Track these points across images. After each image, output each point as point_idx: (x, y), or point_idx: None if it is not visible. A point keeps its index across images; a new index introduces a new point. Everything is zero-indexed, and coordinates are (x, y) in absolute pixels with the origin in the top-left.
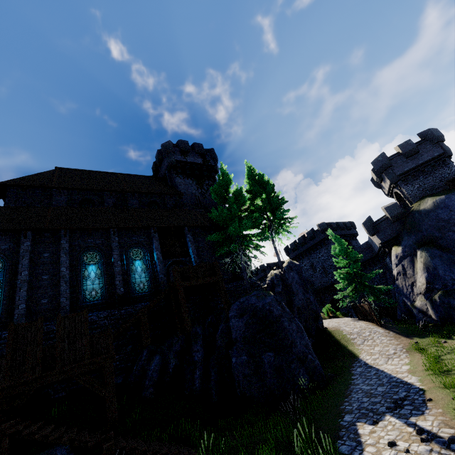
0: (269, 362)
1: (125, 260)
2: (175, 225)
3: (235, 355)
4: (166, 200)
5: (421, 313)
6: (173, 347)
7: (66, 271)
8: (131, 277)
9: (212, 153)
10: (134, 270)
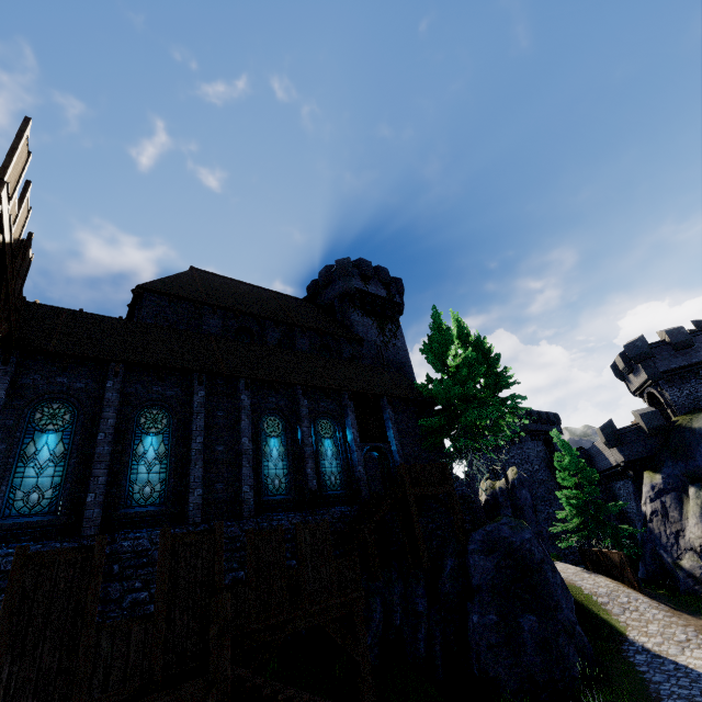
0: (532, 630)
1: (314, 436)
2: (373, 392)
3: (478, 612)
4: (342, 345)
5: (692, 578)
6: (395, 586)
7: (249, 444)
8: (320, 464)
9: (399, 284)
10: (323, 453)
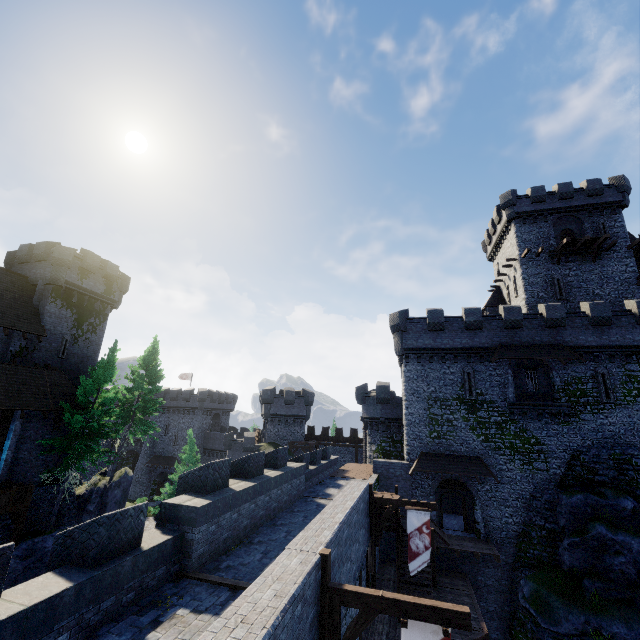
0: None
1: None
2: (5, 408)
3: None
4: (14, 338)
5: None
6: None
7: None
8: None
9: (125, 283)
10: None
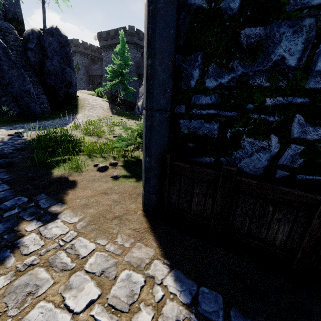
0: None
1: None
2: None
3: None
4: None
5: (138, 109)
6: None
7: None
8: None
9: None
10: None
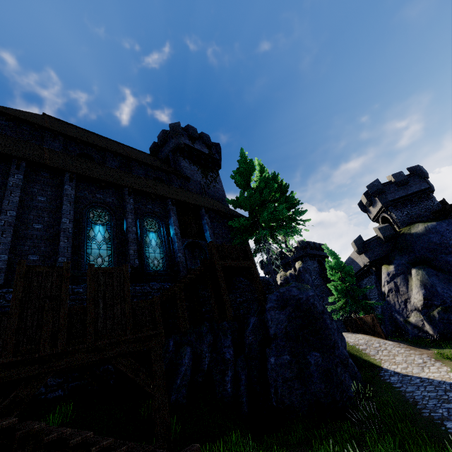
0: (317, 363)
1: (139, 228)
2: (193, 203)
3: (275, 354)
4: (173, 180)
5: (417, 328)
6: (205, 338)
7: (69, 224)
8: (144, 250)
9: (217, 147)
10: (147, 242)
